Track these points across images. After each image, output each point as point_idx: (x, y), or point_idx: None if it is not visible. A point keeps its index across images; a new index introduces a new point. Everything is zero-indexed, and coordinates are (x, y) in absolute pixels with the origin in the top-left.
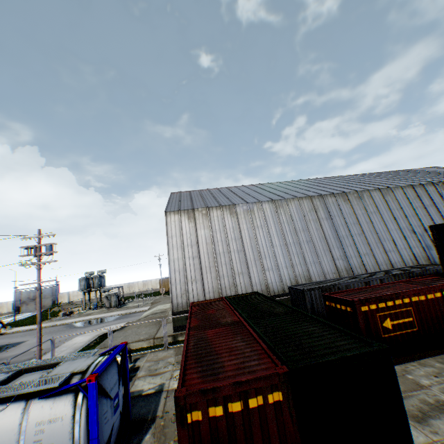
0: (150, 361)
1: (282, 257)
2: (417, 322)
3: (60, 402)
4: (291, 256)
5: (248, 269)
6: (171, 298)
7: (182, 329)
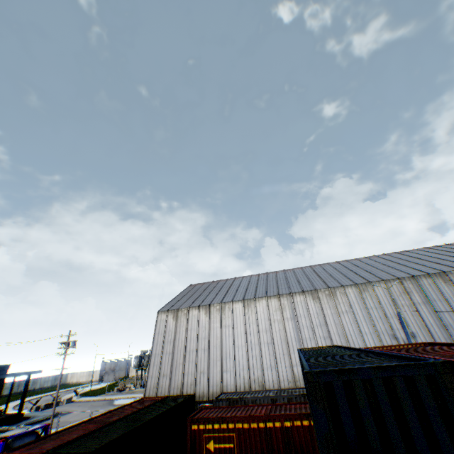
0: None
1: (241, 359)
2: (238, 448)
3: None
4: (249, 358)
5: (209, 368)
6: (145, 390)
7: None
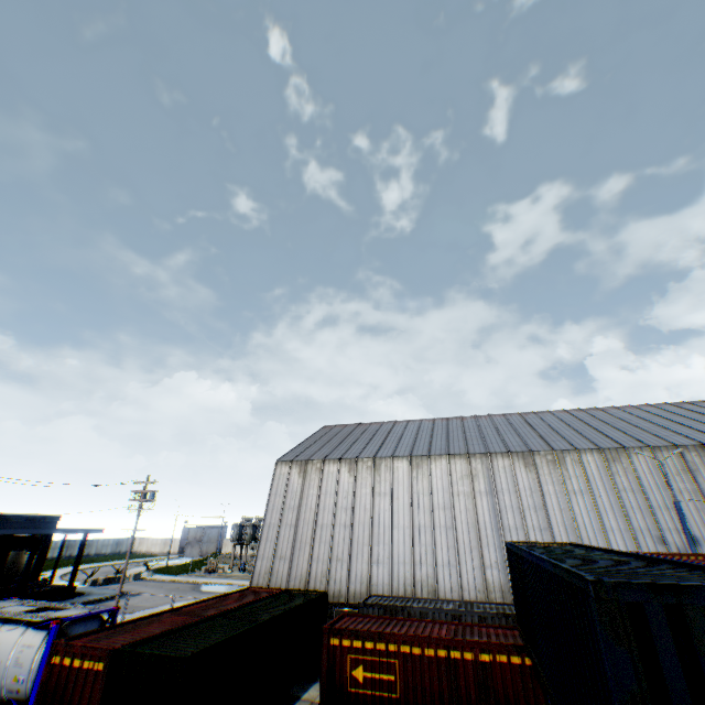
0: None
1: (402, 547)
2: (401, 684)
3: (40, 634)
4: (414, 547)
5: (350, 555)
6: (252, 575)
7: None
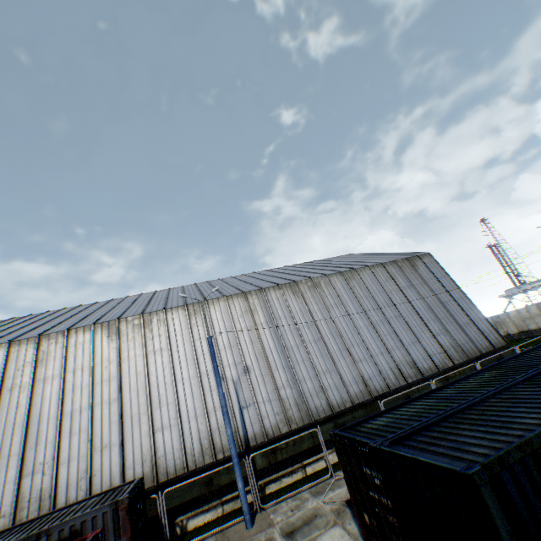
0: None
1: None
2: None
3: None
4: None
5: None
6: None
7: None
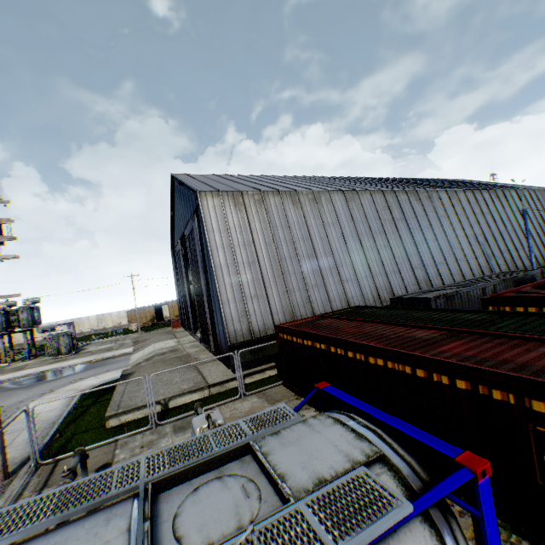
0: (235, 419)
1: (361, 265)
2: None
3: None
4: (369, 263)
5: (324, 280)
6: (225, 324)
7: (246, 367)
